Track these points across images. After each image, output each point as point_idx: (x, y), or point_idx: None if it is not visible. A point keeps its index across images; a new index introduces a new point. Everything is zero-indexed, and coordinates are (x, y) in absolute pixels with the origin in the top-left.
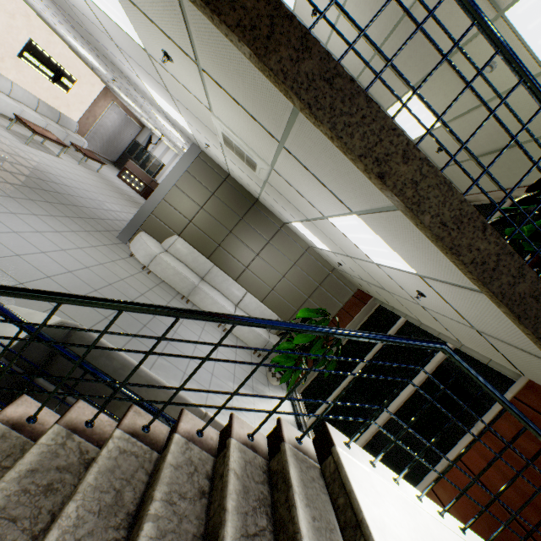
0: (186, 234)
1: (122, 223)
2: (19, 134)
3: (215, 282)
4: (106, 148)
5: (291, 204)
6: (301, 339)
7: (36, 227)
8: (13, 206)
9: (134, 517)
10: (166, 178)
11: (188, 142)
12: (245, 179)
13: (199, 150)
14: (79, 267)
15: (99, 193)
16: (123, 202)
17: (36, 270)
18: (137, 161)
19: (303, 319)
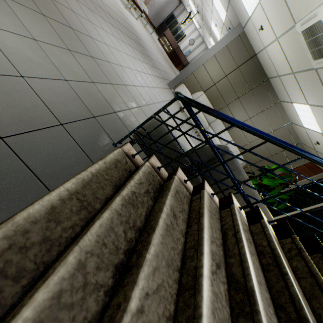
0: (208, 92)
1: (166, 75)
2: (121, 0)
3: (215, 128)
4: (154, 17)
5: (322, 92)
6: (268, 182)
7: (142, 69)
8: (133, 53)
9: (293, 275)
10: (210, 49)
11: (231, 22)
12: (277, 62)
13: (242, 31)
14: (161, 100)
15: (154, 50)
16: (163, 59)
17: (149, 98)
18: (169, 29)
19: (265, 168)
